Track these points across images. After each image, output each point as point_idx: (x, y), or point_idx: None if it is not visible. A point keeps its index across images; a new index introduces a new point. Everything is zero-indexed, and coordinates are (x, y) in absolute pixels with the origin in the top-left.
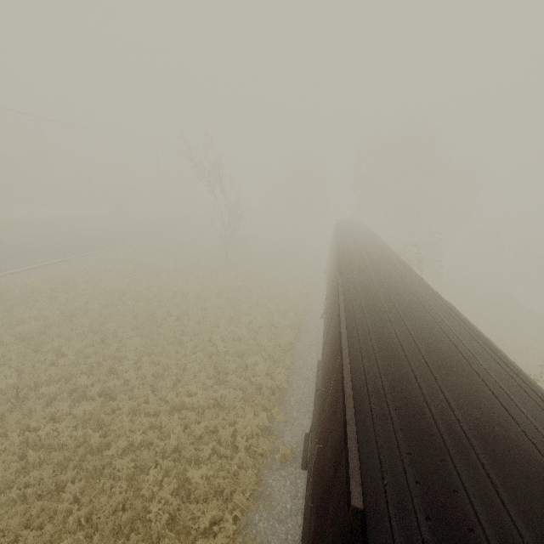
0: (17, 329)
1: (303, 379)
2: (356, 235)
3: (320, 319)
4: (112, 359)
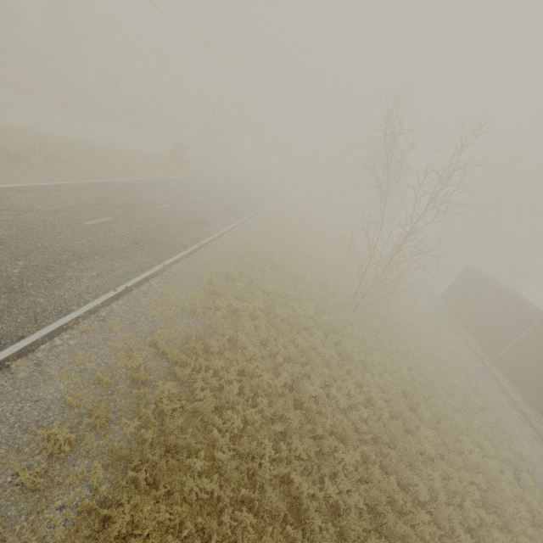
0: None
1: None
2: None
3: None
4: None
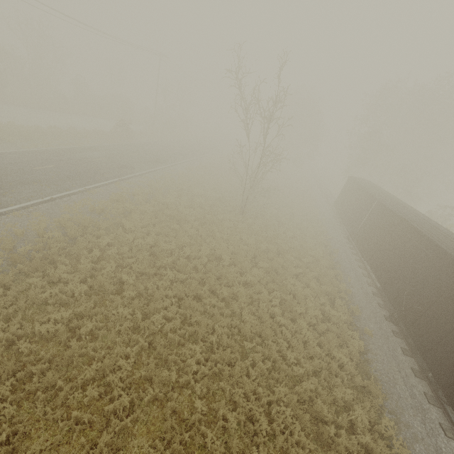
0: (37, 328)
1: (419, 440)
2: (423, 219)
3: (372, 311)
4: (170, 385)
